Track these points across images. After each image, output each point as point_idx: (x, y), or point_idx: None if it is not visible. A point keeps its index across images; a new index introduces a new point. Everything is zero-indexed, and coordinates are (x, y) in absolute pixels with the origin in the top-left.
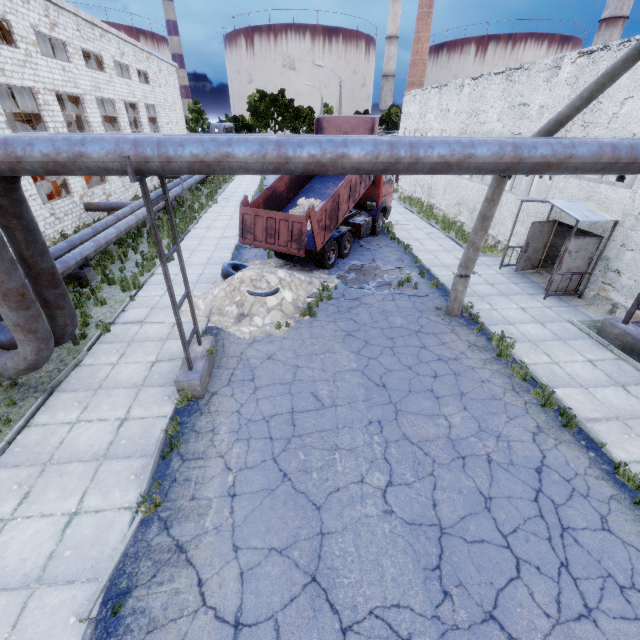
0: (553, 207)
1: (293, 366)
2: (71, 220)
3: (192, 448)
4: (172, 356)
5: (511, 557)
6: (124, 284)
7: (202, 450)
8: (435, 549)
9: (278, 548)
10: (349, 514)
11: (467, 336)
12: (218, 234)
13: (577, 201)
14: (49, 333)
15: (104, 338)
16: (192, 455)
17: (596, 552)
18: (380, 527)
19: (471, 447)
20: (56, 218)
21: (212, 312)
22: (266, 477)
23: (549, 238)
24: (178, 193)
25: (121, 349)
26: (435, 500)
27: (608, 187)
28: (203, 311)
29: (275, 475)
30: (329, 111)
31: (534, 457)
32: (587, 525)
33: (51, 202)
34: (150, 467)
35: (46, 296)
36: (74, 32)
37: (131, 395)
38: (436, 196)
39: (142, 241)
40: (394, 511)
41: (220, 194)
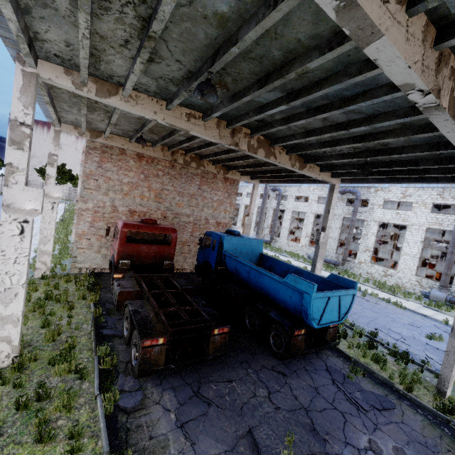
0: None
1: None
2: None
3: None
4: None
5: None
6: None
7: None
8: None
9: None
10: None
11: None
12: None
13: None
14: None
15: None
16: None
17: None
18: None
19: None
20: None
21: None
22: None
23: None
24: None
25: None
26: None
27: None
28: None
29: None
30: None
31: None
32: None
33: None
34: None
35: None
36: None
37: None
38: None
39: None
40: None
41: None
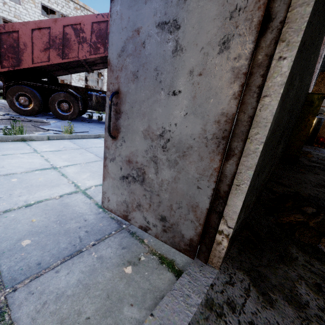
0: None
1: None
2: None
3: None
4: None
5: None
6: None
7: None
8: None
9: None
10: None
11: None
12: None
13: None
14: None
15: None
16: None
17: None
18: None
19: None
20: None
21: None
22: None
23: (258, 88)
24: None
25: None
26: None
27: None
28: None
29: None
30: None
31: None
32: None
33: None
34: None
35: None
36: None
37: None
38: None
39: None
40: None
41: None
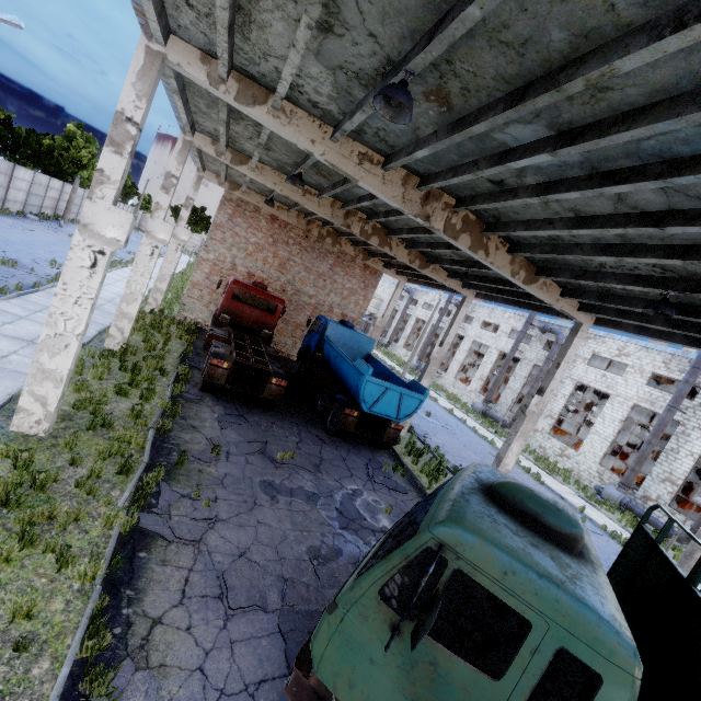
0: None
1: None
2: None
3: None
4: None
5: None
6: None
7: None
8: None
9: None
10: None
11: None
12: None
13: None
14: None
15: None
16: None
17: None
18: None
19: None
20: None
21: None
22: None
23: None
24: None
25: None
26: None
27: None
28: None
29: None
30: None
31: None
32: None
33: None
34: None
35: None
36: None
37: None
38: None
39: None
40: None
41: None
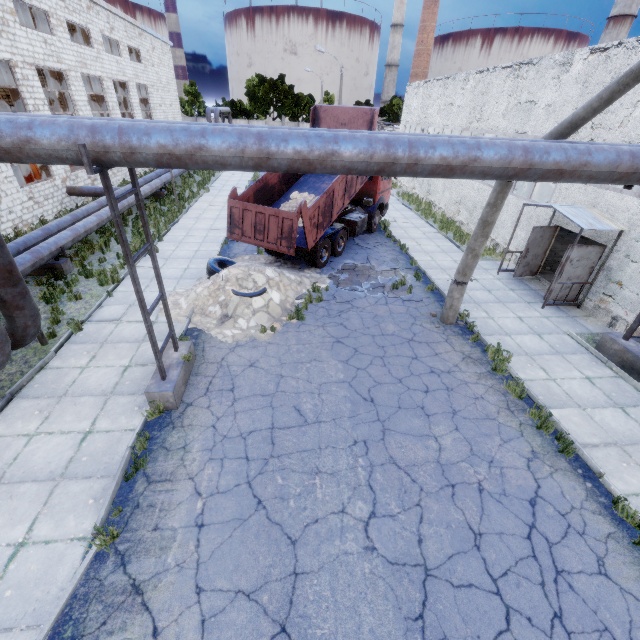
0: (556, 212)
1: (276, 375)
2: (52, 205)
3: (160, 468)
4: (147, 360)
5: (501, 605)
6: (102, 278)
7: (171, 471)
8: (418, 594)
9: (246, 590)
10: (327, 550)
11: (462, 347)
12: (207, 225)
13: (582, 207)
14: (4, 337)
15: (75, 337)
16: (159, 476)
17: (592, 601)
18: (360, 567)
19: (462, 474)
20: (35, 202)
21: (194, 312)
22: (238, 504)
23: (550, 244)
24: (168, 180)
25: (92, 350)
26: (421, 535)
27: (615, 194)
28: (185, 310)
29: (249, 502)
30: (330, 99)
31: (528, 487)
32: (583, 568)
33: (30, 185)
34: (111, 491)
35: (2, 295)
36: (58, 2)
37: (98, 404)
38: (435, 193)
39: (126, 230)
40: (376, 548)
41: (213, 182)
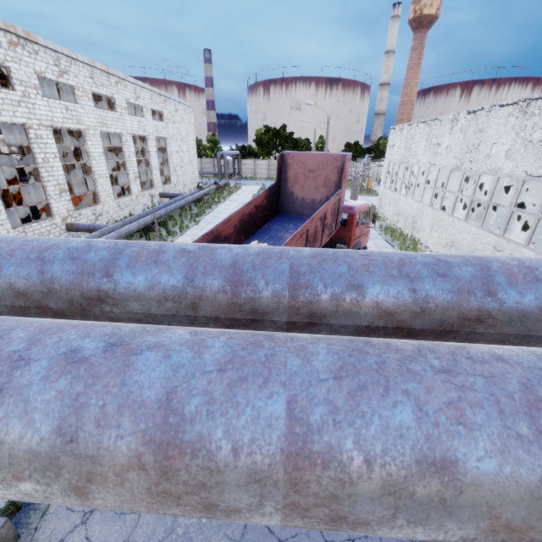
0: None
1: None
2: None
3: None
4: None
5: None
6: None
7: None
8: None
9: None
10: None
11: None
12: None
13: None
14: None
15: None
16: None
17: None
18: None
19: None
20: None
21: None
22: None
23: None
24: (161, 215)
25: None
26: None
27: None
28: None
29: None
30: (323, 142)
31: None
32: None
33: (25, 225)
34: None
35: None
36: (86, 79)
37: None
38: (421, 231)
39: None
40: None
41: (206, 214)
